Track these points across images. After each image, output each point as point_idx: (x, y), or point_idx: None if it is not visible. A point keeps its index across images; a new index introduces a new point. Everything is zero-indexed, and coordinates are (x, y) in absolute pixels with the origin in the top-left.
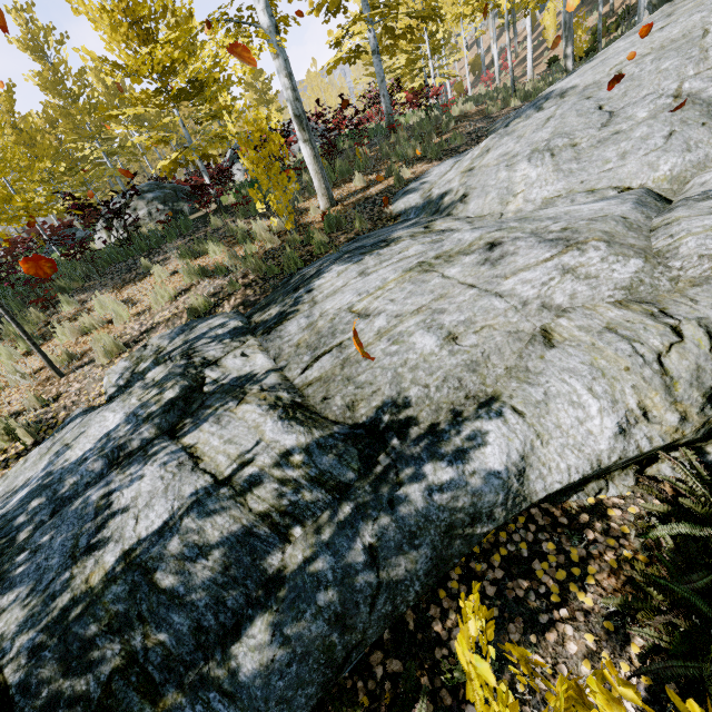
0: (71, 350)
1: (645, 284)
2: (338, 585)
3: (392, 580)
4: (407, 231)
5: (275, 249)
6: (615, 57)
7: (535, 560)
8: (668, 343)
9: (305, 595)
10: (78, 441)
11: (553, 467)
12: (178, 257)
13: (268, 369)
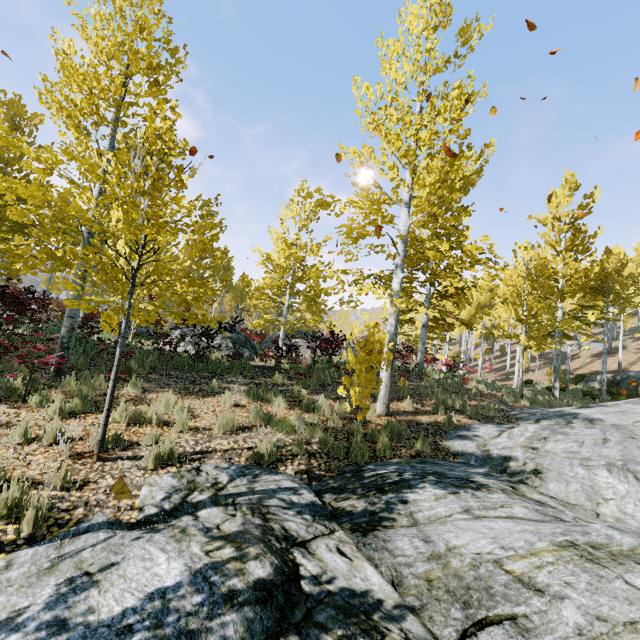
0: (123, 436)
1: None
2: None
3: None
4: (492, 482)
5: (337, 430)
6: (634, 414)
7: None
8: None
9: None
10: (110, 577)
11: None
12: (246, 393)
13: (399, 602)
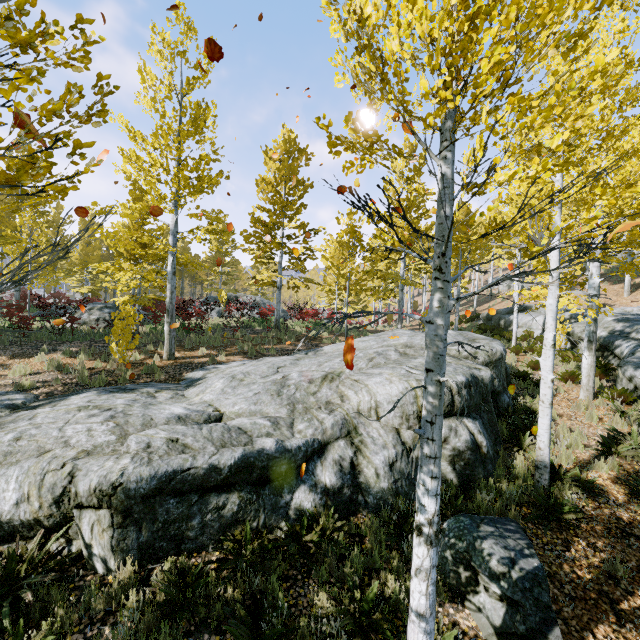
0: None
1: (102, 447)
2: None
3: None
4: (149, 390)
5: (108, 370)
6: (343, 344)
7: None
8: (55, 468)
9: None
10: None
11: None
12: (62, 353)
13: None
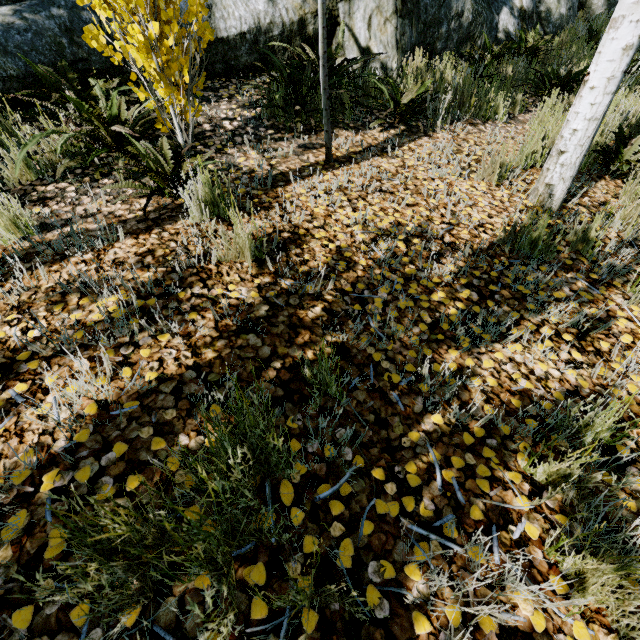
0: None
1: None
2: (69, 10)
3: (112, 34)
4: None
5: None
6: None
7: (222, 89)
8: None
9: (42, 6)
10: None
11: (231, 14)
12: None
13: None
